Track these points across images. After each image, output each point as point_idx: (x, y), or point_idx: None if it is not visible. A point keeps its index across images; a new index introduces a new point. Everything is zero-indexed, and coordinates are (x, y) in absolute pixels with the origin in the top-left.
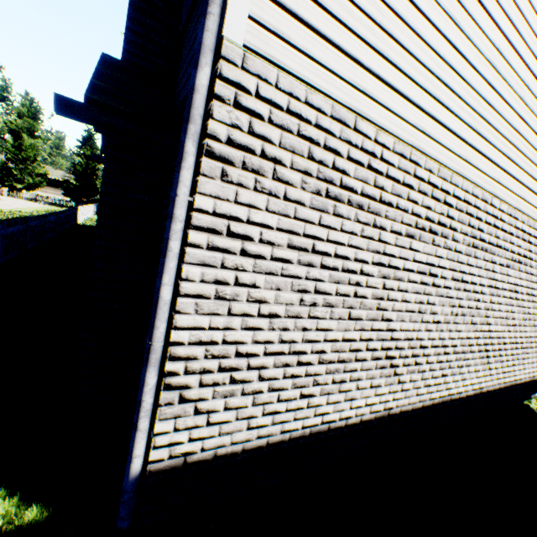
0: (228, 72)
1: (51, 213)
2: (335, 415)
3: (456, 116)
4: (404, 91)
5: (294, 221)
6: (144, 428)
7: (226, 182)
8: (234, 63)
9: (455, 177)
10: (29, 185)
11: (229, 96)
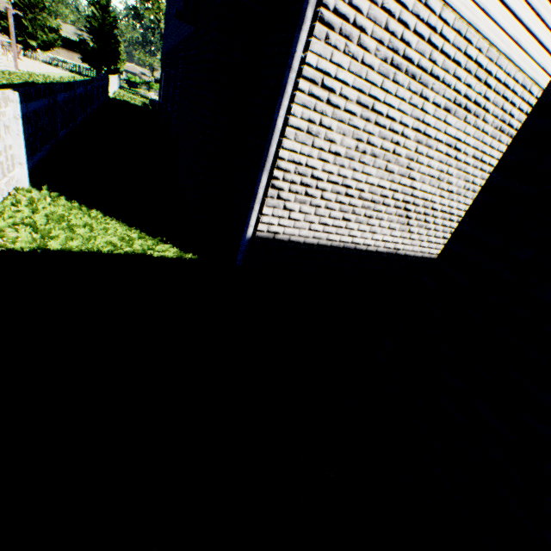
0: None
1: (95, 79)
2: (360, 241)
3: None
4: None
5: (364, 82)
6: (257, 210)
7: (327, 44)
8: None
9: (501, 59)
10: (43, 44)
11: None
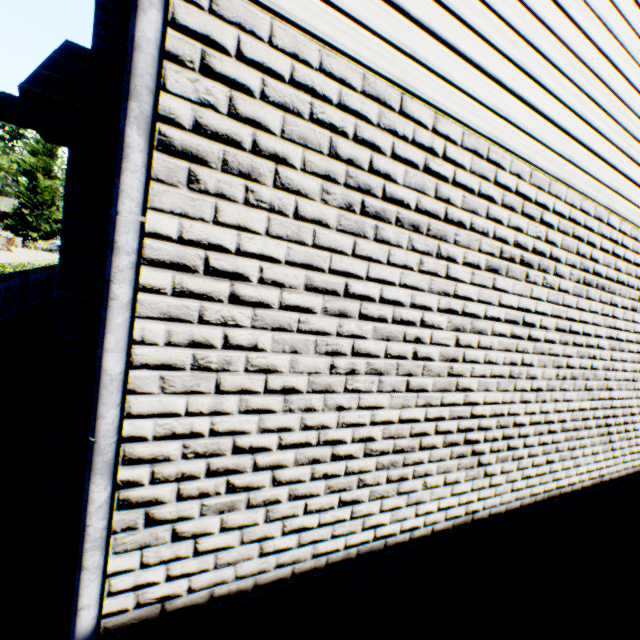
0: (187, 17)
1: None
2: (393, 527)
3: (553, 96)
4: (475, 56)
5: (314, 250)
6: (94, 565)
7: (198, 191)
8: (196, 3)
9: (555, 185)
10: (47, 234)
11: (192, 56)
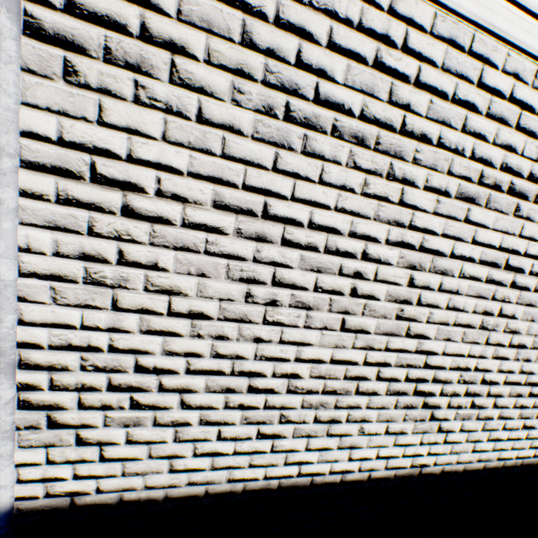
0: None
1: None
2: (322, 466)
3: None
4: None
5: (224, 161)
6: (7, 453)
7: (77, 86)
8: None
9: None
10: None
11: None
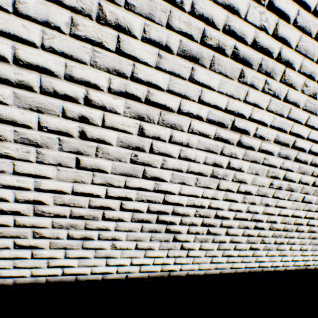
0: None
1: None
2: (83, 269)
3: None
4: None
5: None
6: None
7: None
8: None
9: None
10: None
11: None
